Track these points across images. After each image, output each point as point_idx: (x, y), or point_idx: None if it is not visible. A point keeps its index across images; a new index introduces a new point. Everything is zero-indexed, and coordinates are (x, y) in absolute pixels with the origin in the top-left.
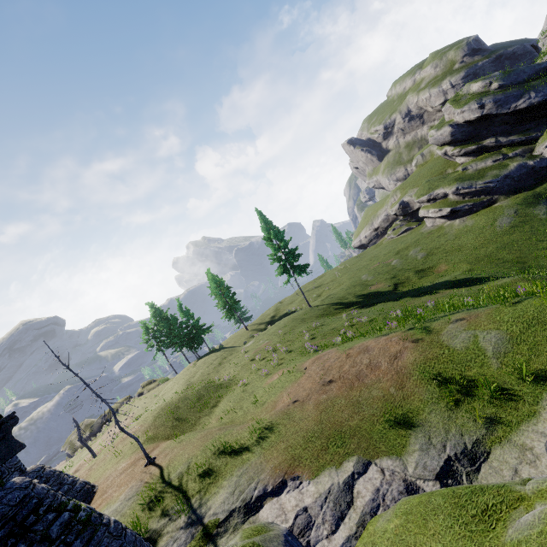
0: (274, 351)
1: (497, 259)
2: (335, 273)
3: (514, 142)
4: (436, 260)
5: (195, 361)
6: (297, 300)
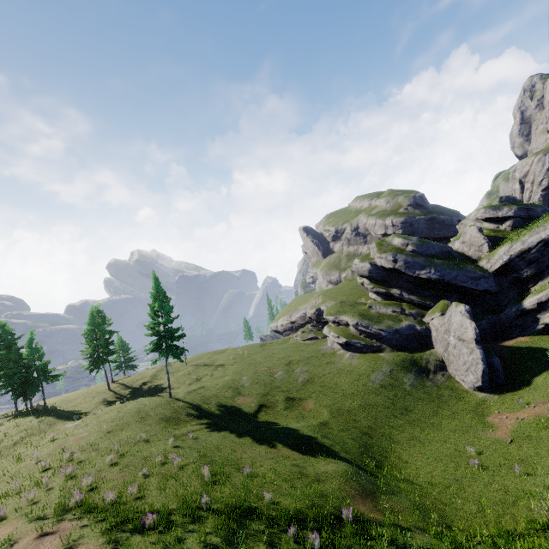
0: (68, 462)
1: (354, 420)
2: (231, 357)
3: (413, 302)
4: (310, 391)
5: (6, 419)
6: (180, 372)
